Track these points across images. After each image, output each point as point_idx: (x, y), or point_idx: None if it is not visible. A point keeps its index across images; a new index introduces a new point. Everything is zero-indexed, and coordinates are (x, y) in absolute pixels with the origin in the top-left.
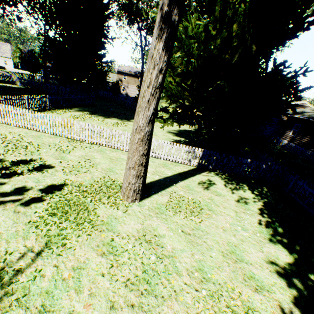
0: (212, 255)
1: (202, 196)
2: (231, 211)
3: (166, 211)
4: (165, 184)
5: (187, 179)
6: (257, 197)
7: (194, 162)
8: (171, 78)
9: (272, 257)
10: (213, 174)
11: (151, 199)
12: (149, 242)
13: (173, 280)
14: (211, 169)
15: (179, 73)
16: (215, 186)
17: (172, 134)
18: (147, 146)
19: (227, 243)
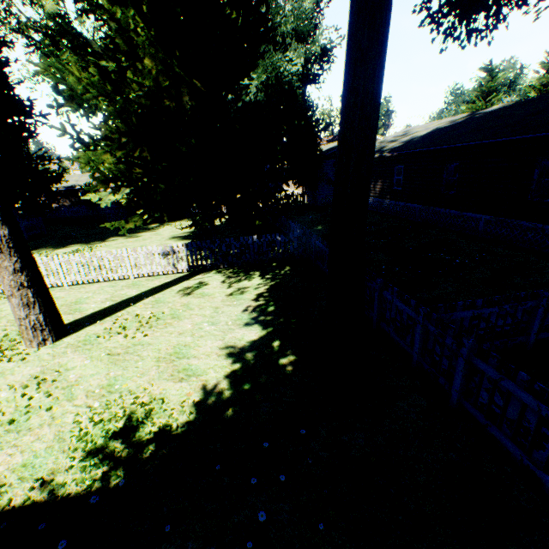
0: (140, 366)
1: (173, 306)
2: (210, 309)
3: (96, 340)
4: (117, 309)
5: (162, 292)
6: (267, 281)
7: (182, 266)
8: (110, 154)
9: (233, 341)
10: (213, 274)
11: (80, 333)
12: (45, 381)
13: (57, 408)
14: (212, 267)
15: (121, 145)
16: (206, 287)
17: (178, 238)
18: (17, 258)
19: (175, 346)
